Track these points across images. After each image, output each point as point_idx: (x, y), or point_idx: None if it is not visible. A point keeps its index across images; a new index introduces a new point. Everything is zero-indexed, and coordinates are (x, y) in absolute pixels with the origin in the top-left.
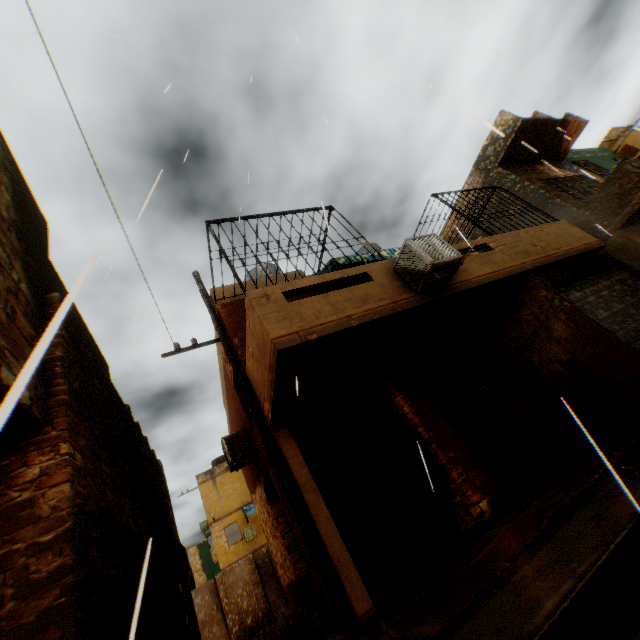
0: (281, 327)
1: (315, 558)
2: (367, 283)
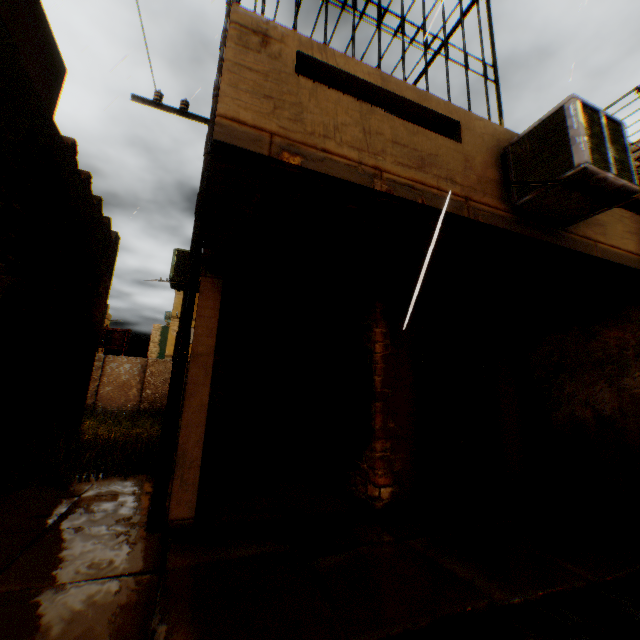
0: (250, 106)
1: (162, 435)
2: (448, 140)
